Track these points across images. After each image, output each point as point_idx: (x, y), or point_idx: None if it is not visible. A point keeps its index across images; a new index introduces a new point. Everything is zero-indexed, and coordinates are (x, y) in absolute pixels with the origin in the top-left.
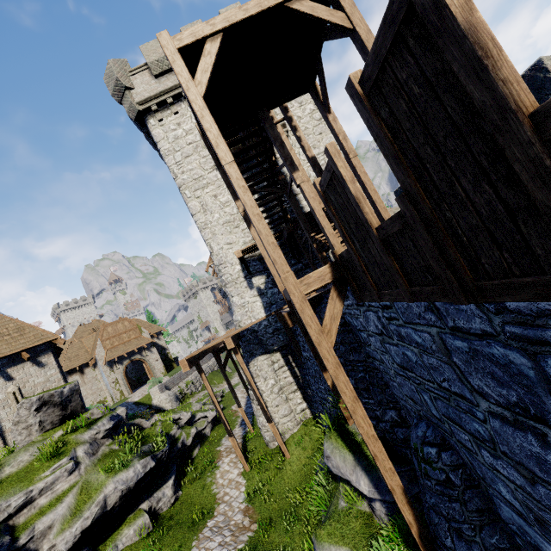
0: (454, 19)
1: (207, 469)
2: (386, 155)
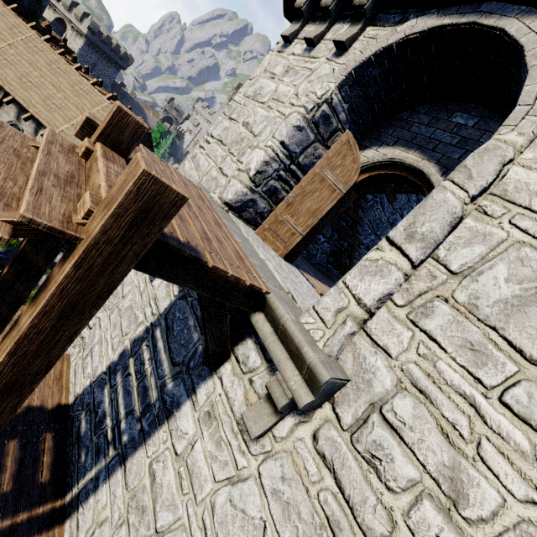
0: None
1: None
2: None
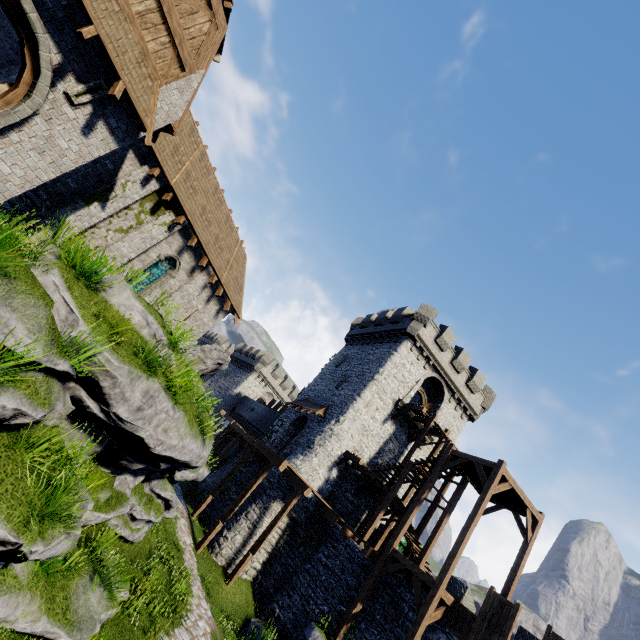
0: None
1: None
2: None
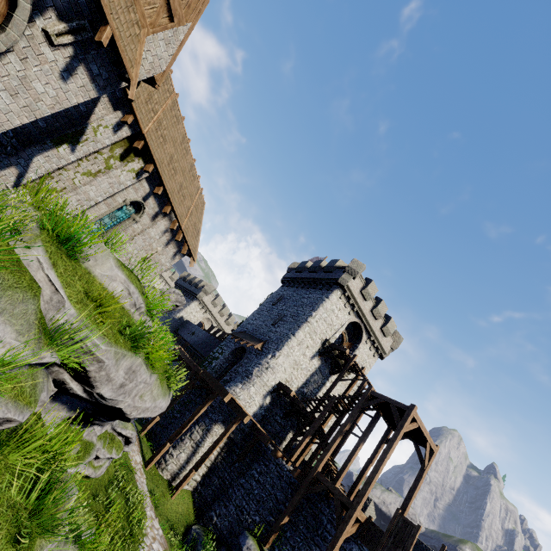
0: None
1: None
2: None
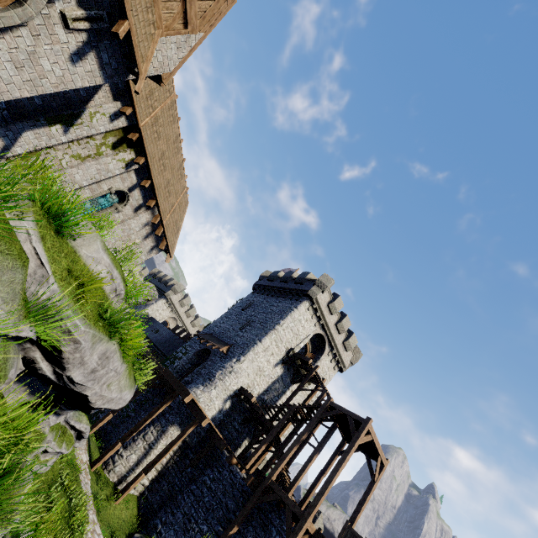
0: None
1: None
2: None
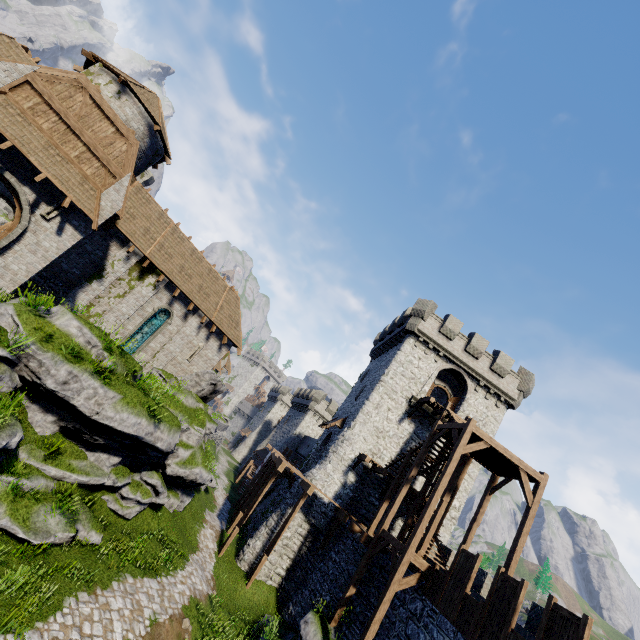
0: (518, 601)
1: (197, 517)
2: (490, 589)
